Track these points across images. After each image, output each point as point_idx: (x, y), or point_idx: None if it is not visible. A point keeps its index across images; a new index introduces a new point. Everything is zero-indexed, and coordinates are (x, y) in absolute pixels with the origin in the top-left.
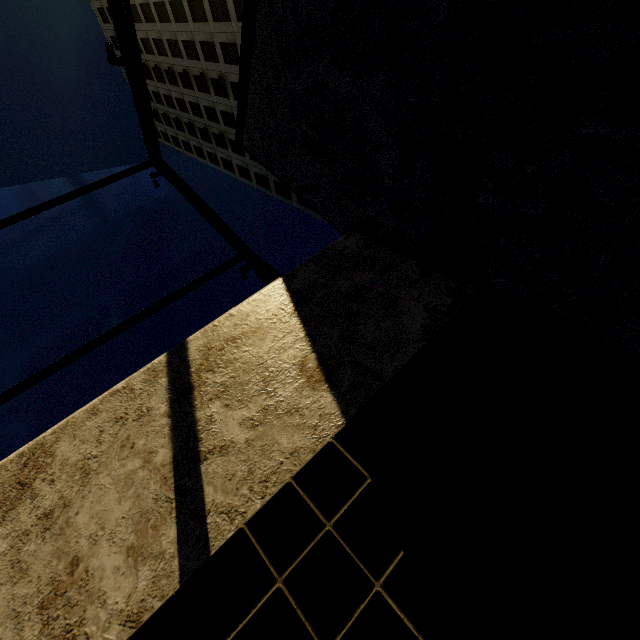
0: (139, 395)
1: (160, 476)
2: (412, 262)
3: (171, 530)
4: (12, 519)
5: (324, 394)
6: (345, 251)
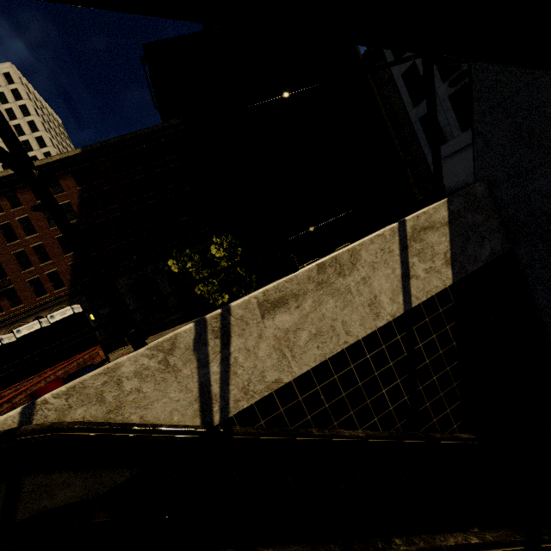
0: (388, 241)
1: (398, 279)
2: (497, 220)
3: (401, 297)
4: (352, 276)
5: (449, 270)
6: (476, 196)
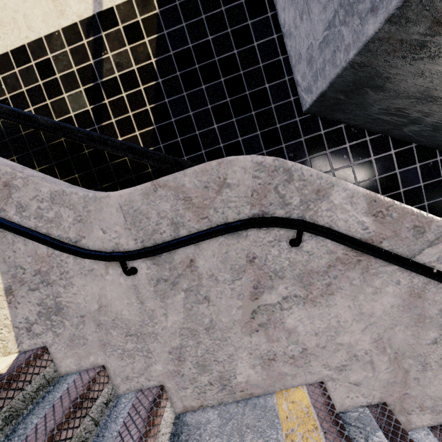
0: None
1: None
2: None
3: None
4: None
5: None
6: None
